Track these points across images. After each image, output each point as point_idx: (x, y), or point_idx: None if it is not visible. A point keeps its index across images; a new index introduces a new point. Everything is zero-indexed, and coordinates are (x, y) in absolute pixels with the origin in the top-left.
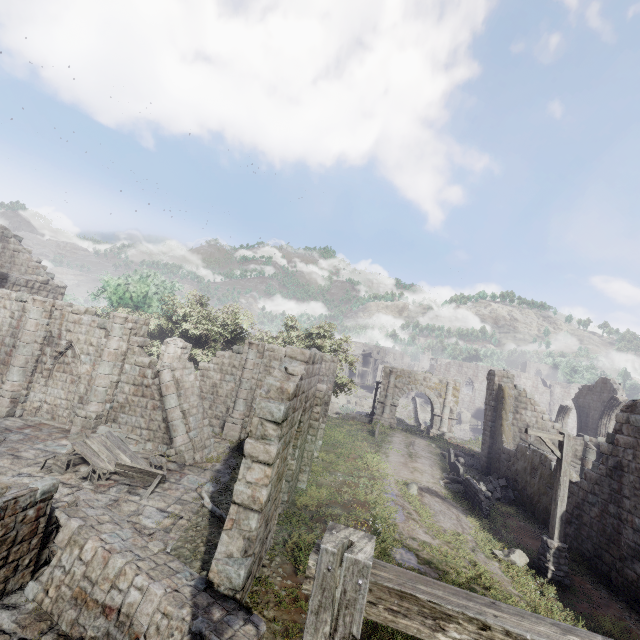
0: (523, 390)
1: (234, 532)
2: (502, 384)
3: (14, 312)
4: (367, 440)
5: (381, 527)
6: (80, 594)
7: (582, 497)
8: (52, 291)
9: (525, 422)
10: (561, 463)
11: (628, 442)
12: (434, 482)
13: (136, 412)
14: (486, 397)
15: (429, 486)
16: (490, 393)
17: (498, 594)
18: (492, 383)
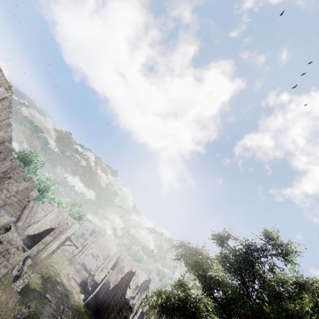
0: (124, 267)
1: (37, 246)
2: (119, 261)
3: (1, 157)
4: (68, 260)
5: (57, 274)
6: (9, 241)
7: (108, 293)
8: (10, 150)
9: (118, 278)
10: (106, 276)
11: (122, 279)
12: (78, 279)
13: (13, 208)
14: (113, 264)
15: (76, 279)
16: (115, 263)
17: (72, 295)
18: (117, 260)
